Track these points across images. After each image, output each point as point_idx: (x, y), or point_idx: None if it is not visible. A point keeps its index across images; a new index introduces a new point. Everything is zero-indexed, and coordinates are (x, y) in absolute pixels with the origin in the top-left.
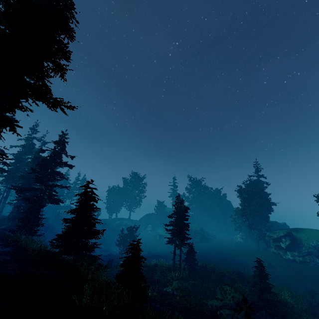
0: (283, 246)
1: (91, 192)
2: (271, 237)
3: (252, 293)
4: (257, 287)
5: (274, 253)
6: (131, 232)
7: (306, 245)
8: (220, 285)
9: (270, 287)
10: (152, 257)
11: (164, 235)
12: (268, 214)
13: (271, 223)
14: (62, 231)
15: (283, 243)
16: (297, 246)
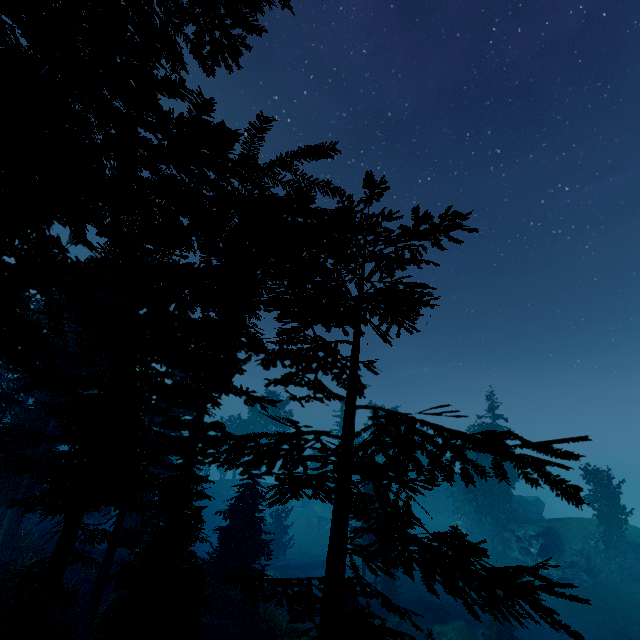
0: (533, 550)
1: (257, 484)
2: (514, 532)
3: (487, 639)
4: (494, 630)
5: (519, 560)
6: (278, 519)
7: (569, 549)
8: (437, 625)
9: (513, 630)
10: (315, 567)
11: (327, 517)
12: (509, 490)
13: (515, 500)
14: (211, 545)
15: (533, 546)
16: (555, 550)
